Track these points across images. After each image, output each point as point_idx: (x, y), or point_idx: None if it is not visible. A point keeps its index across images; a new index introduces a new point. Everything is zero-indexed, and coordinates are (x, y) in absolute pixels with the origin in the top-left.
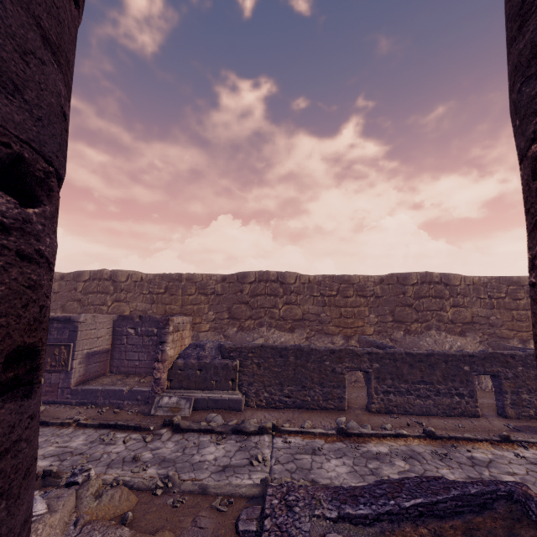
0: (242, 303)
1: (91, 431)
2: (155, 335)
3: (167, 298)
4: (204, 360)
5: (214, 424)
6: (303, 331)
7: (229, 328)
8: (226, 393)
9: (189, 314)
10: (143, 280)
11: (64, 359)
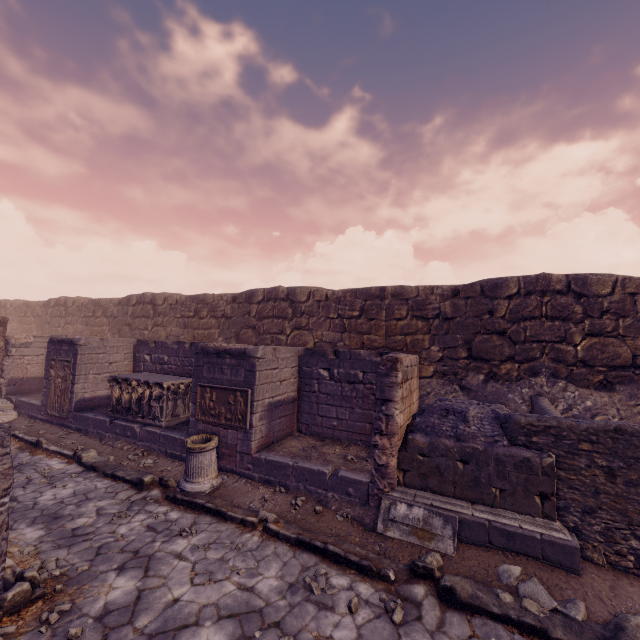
0: (494, 332)
1: (286, 552)
2: (360, 381)
3: (364, 324)
4: (470, 443)
5: (535, 609)
6: (635, 389)
7: (469, 374)
8: (529, 522)
9: (398, 349)
10: (329, 299)
11: (240, 411)
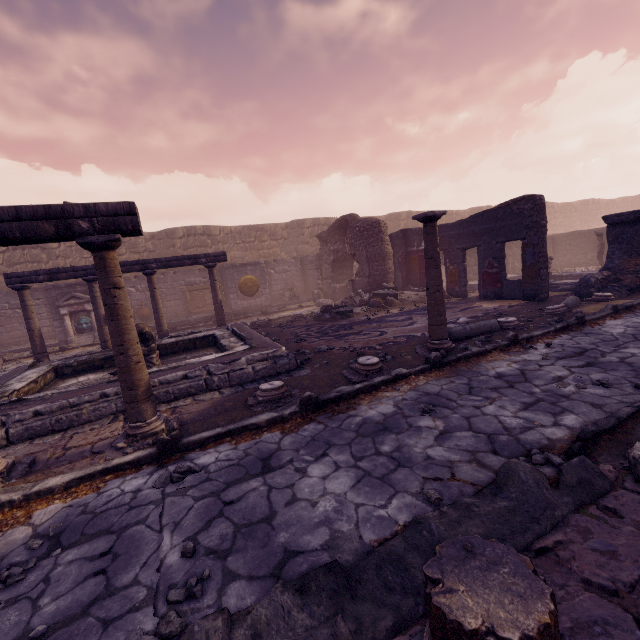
0: None
1: None
2: None
3: None
4: None
5: None
6: None
7: None
8: None
9: None
10: None
11: None
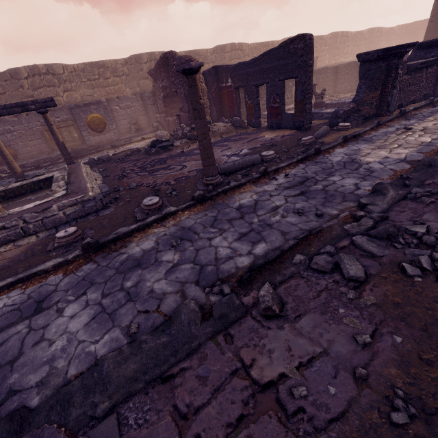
0: None
1: None
2: None
3: None
4: None
5: None
6: None
7: None
8: None
9: None
10: (252, 48)
11: None
